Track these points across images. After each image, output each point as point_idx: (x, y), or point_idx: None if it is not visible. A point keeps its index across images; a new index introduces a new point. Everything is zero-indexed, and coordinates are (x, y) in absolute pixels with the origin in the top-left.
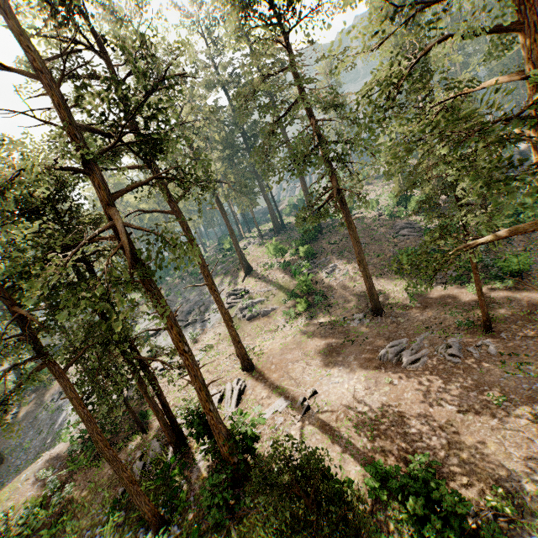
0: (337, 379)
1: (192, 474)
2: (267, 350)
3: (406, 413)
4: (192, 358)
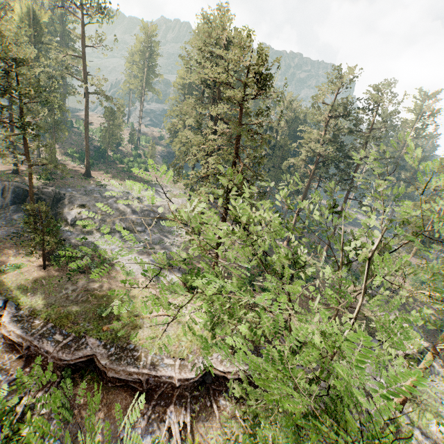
0: None
1: None
2: None
3: (1, 165)
4: None
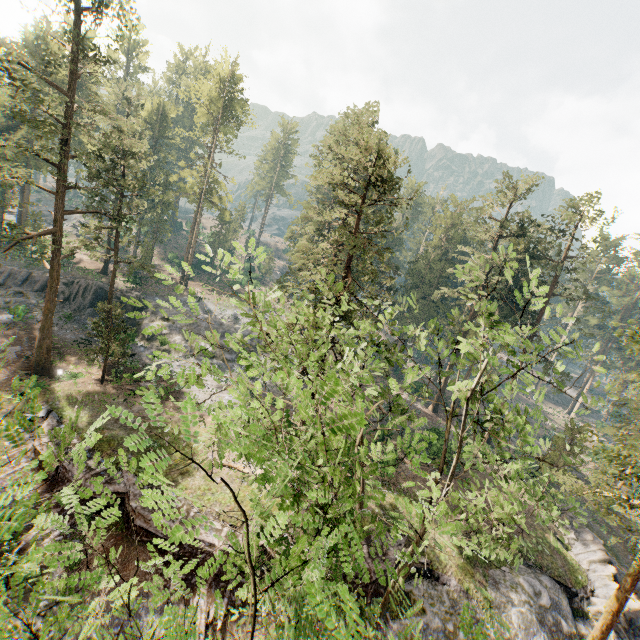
0: (84, 256)
1: (0, 240)
2: (71, 245)
3: (91, 263)
4: (28, 200)
